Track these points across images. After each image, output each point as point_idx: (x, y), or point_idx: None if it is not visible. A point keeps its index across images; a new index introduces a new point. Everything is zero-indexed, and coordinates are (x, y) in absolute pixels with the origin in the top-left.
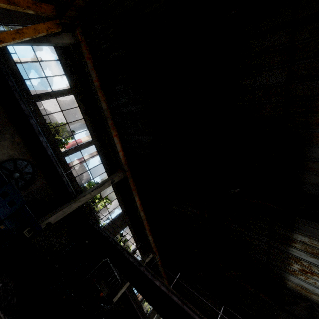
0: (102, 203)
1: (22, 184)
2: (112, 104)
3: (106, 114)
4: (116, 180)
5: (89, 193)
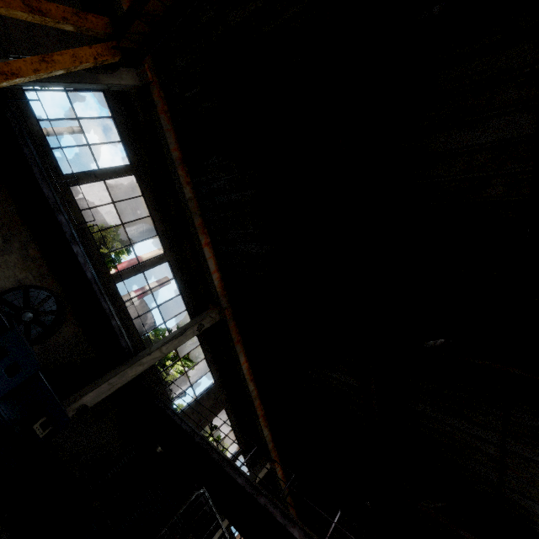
0: (178, 366)
1: (37, 333)
2: (200, 191)
3: (191, 206)
4: (206, 325)
5: (159, 348)
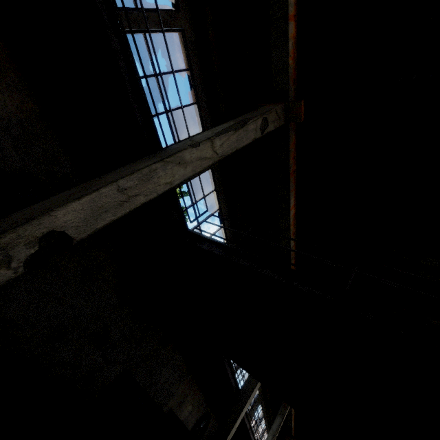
0: None
1: None
2: None
3: None
4: (270, 125)
5: (210, 139)
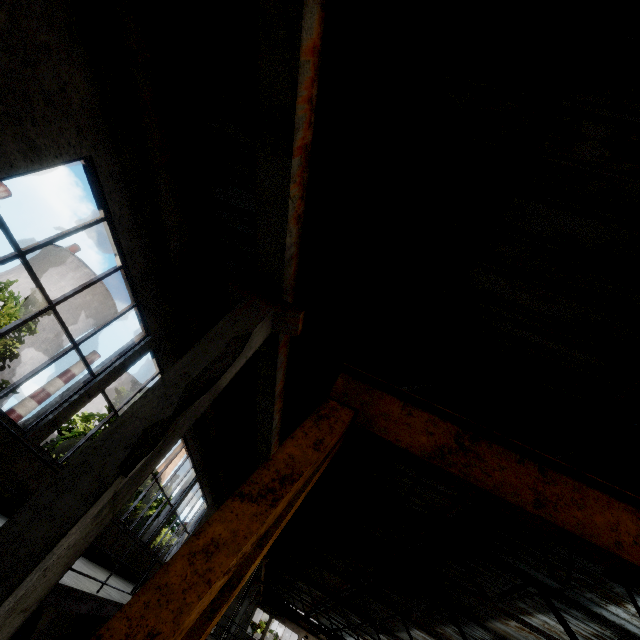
0: None
1: None
2: None
3: (273, 433)
4: None
5: None
